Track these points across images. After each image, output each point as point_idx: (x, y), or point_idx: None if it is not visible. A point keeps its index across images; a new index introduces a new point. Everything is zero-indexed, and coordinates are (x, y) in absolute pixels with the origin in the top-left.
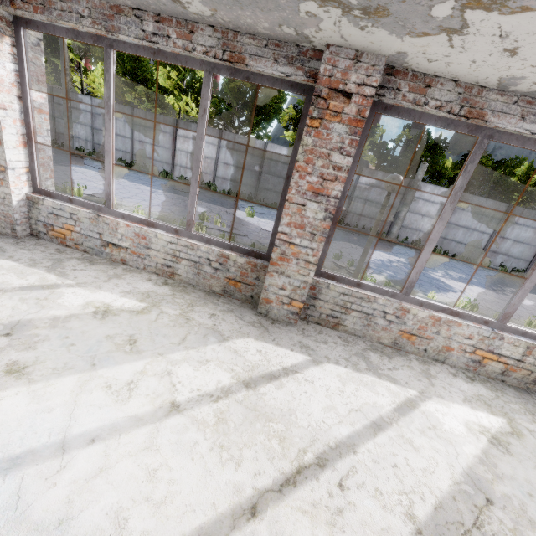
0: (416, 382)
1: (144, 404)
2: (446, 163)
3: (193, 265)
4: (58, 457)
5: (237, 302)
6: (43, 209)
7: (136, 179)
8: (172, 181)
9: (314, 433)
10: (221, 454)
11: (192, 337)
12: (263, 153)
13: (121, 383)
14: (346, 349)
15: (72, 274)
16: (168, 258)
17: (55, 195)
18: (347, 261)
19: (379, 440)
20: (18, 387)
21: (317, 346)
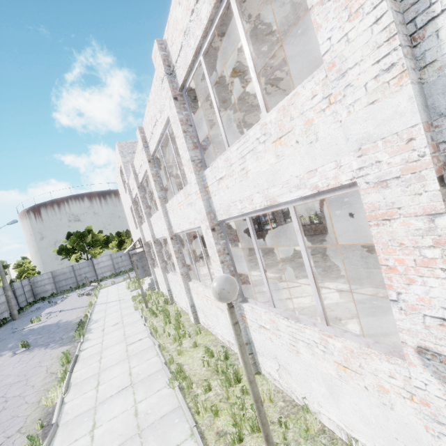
0: None
1: None
2: None
3: None
4: None
5: None
6: None
7: None
8: None
9: None
10: None
11: None
12: None
13: None
14: None
15: None
16: None
17: None
18: None
19: None
20: None
21: None
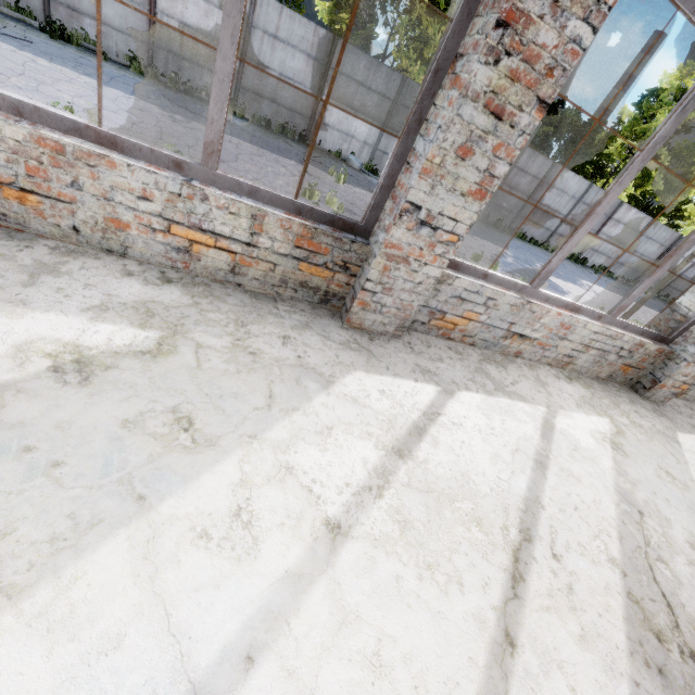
0: None
1: None
2: None
3: (599, 355)
4: None
5: (619, 387)
6: (446, 291)
7: (105, 77)
8: (160, 84)
9: None
10: None
11: (669, 449)
12: (328, 57)
13: None
14: None
15: (523, 393)
16: (578, 348)
17: (465, 267)
18: (482, 262)
19: None
20: None
21: None
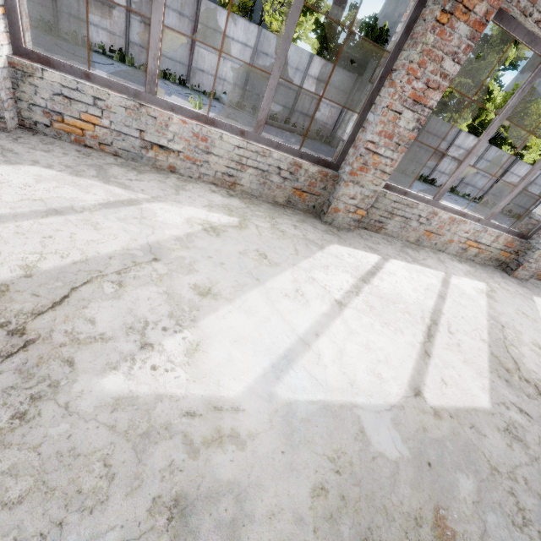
0: (439, 266)
1: (321, 305)
2: None
3: (259, 175)
4: (309, 350)
5: (301, 213)
6: (44, 87)
7: None
8: (61, 40)
9: (419, 306)
10: (389, 328)
11: (299, 247)
12: (196, 14)
13: (291, 292)
14: (393, 248)
15: (134, 185)
16: (232, 166)
17: (58, 64)
18: None
19: (448, 305)
20: (225, 306)
21: (377, 247)
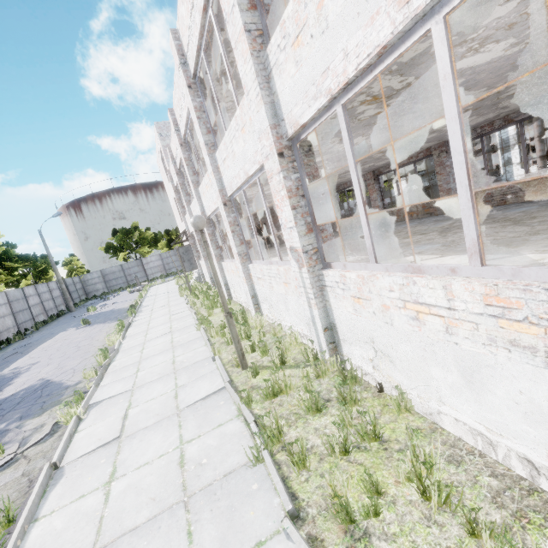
0: None
1: None
2: None
3: None
4: None
5: None
6: None
7: None
8: None
9: None
10: None
11: None
12: None
13: None
14: None
15: None
16: None
17: None
18: None
19: None
20: None
21: None
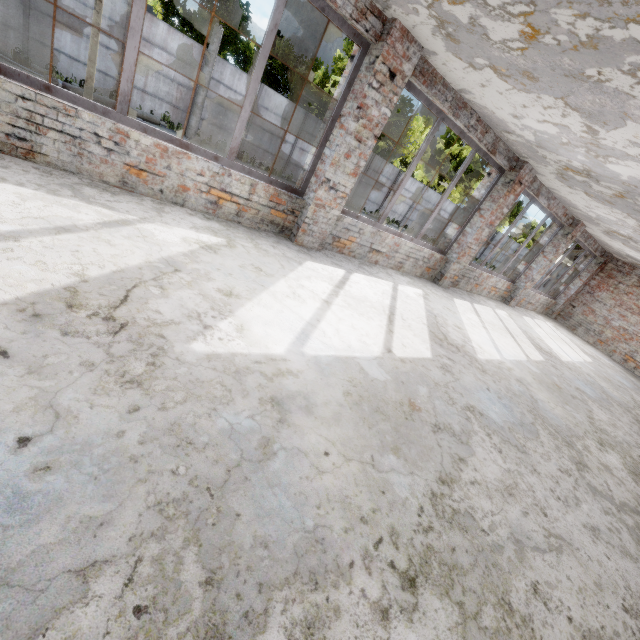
0: (141, 212)
1: None
2: (251, 43)
3: None
4: None
5: None
6: None
7: None
8: None
9: None
10: None
11: None
12: None
13: None
14: (44, 178)
15: None
16: None
17: None
18: None
19: (63, 237)
20: None
21: None
